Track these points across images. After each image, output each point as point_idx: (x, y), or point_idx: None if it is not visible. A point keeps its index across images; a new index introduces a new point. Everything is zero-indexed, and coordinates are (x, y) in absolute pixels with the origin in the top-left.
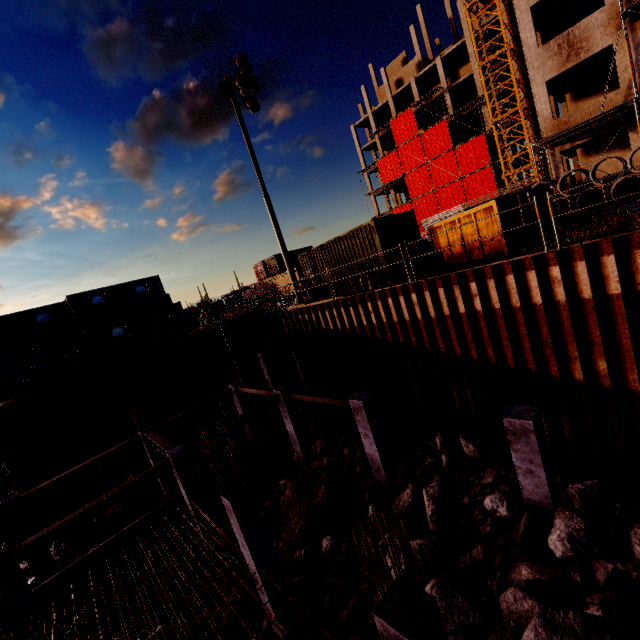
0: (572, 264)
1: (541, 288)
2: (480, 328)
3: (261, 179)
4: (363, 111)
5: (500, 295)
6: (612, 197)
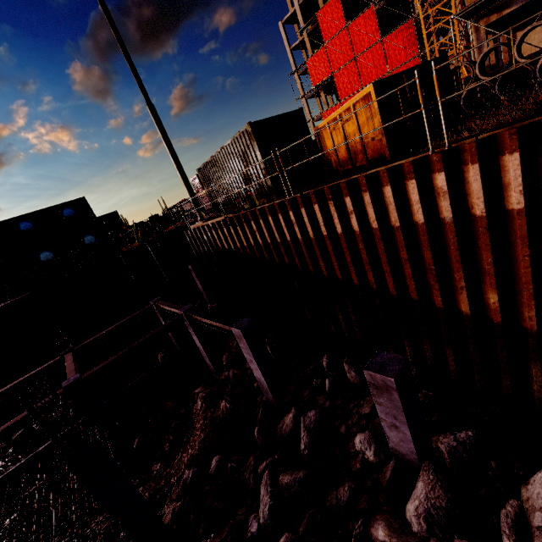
0: (462, 168)
1: (423, 202)
2: (359, 250)
3: (140, 84)
4: (291, 4)
5: (377, 212)
6: (538, 76)
